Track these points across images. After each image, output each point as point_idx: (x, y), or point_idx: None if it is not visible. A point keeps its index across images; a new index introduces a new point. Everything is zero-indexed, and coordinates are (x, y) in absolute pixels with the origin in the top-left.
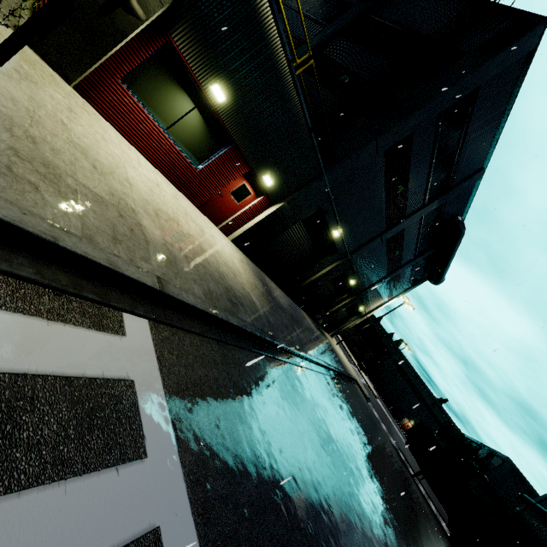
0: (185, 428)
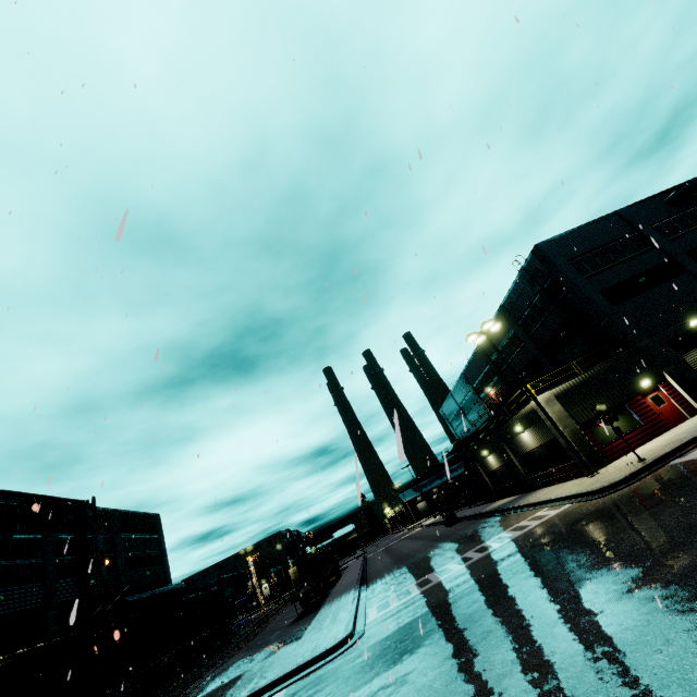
0: None
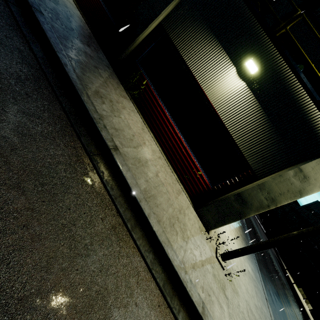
0: None
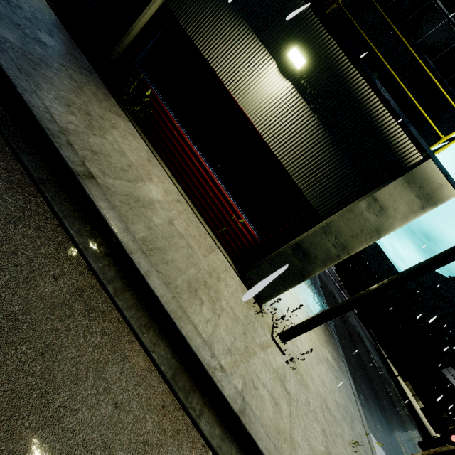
0: (384, 449)
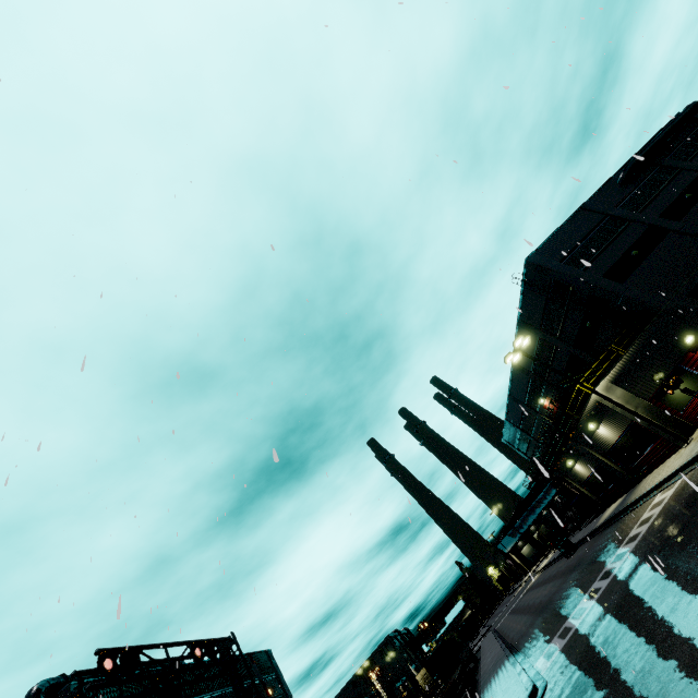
0: None
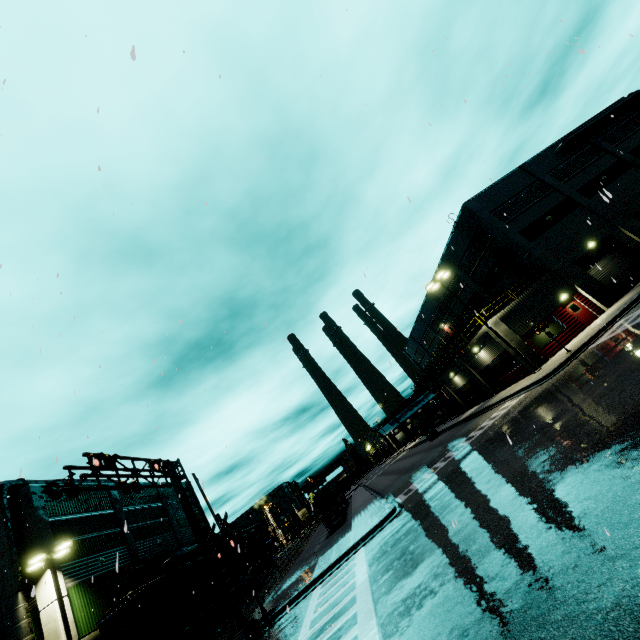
0: None
